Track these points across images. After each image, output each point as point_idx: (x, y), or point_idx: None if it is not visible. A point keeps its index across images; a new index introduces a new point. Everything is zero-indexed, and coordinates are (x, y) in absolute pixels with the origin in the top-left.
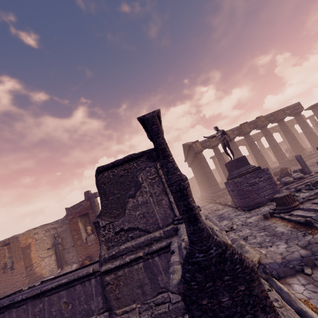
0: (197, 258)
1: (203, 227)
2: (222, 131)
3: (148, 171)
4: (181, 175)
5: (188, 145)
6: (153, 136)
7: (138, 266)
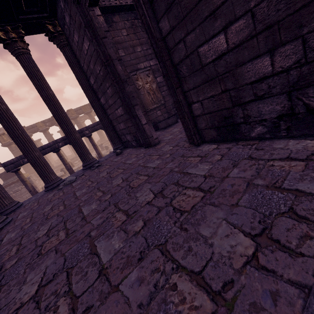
0: None
1: None
2: None
3: None
4: None
5: None
6: None
7: None
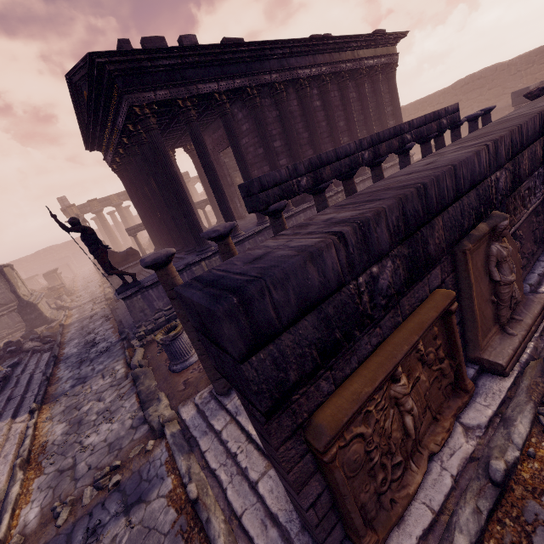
0: (21, 305)
1: (22, 298)
2: (83, 219)
3: (2, 278)
4: (15, 287)
5: (61, 210)
6: (3, 276)
7: (5, 317)
